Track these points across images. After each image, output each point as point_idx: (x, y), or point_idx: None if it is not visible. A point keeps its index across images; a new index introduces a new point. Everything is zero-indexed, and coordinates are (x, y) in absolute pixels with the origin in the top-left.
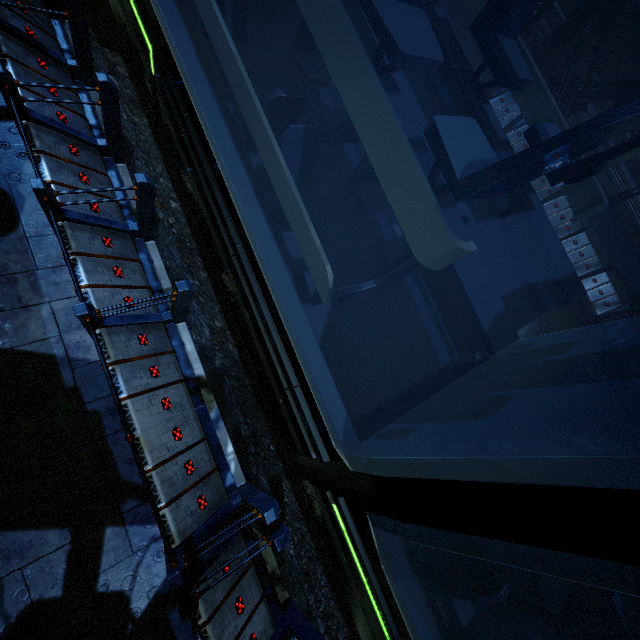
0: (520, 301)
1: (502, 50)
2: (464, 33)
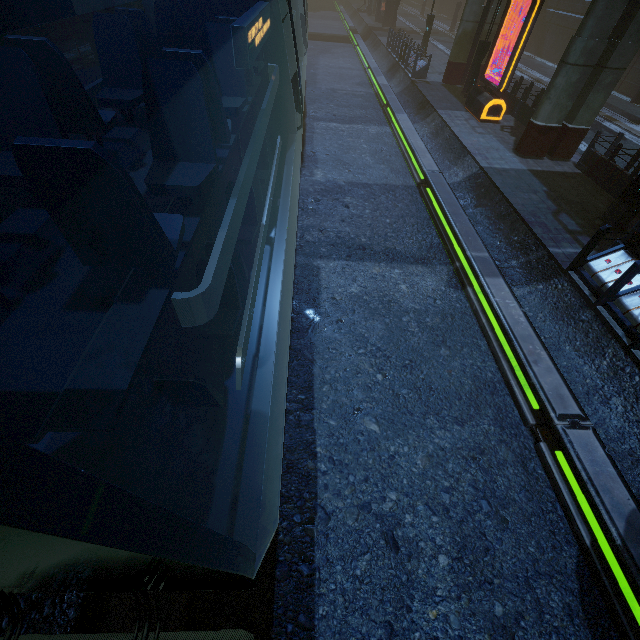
0: (7, 406)
1: (168, 170)
2: (570, 210)
